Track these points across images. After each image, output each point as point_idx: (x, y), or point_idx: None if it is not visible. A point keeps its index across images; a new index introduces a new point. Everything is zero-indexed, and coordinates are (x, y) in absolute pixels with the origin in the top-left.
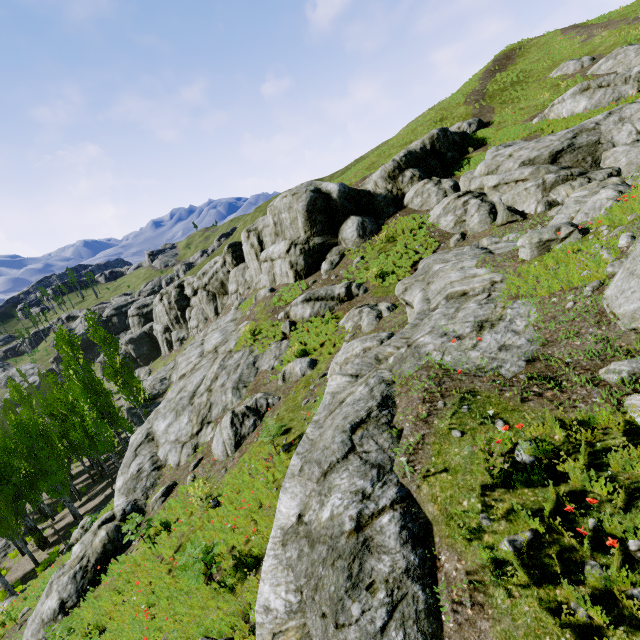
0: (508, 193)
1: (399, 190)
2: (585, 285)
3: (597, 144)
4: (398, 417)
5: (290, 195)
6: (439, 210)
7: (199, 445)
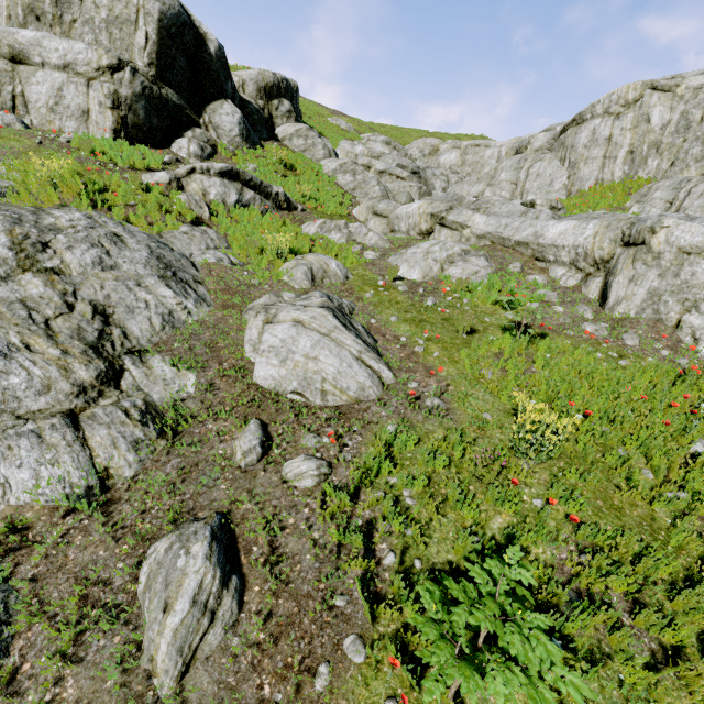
0: (391, 183)
1: (270, 116)
2: None
3: (426, 183)
4: None
5: None
6: (335, 165)
7: (158, 409)
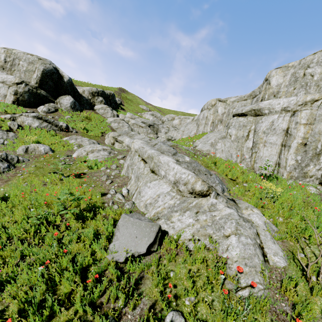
0: (136, 128)
1: (93, 102)
2: (189, 147)
3: (158, 129)
4: (179, 151)
5: (36, 57)
6: (112, 119)
7: None
